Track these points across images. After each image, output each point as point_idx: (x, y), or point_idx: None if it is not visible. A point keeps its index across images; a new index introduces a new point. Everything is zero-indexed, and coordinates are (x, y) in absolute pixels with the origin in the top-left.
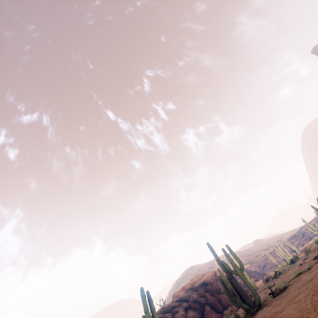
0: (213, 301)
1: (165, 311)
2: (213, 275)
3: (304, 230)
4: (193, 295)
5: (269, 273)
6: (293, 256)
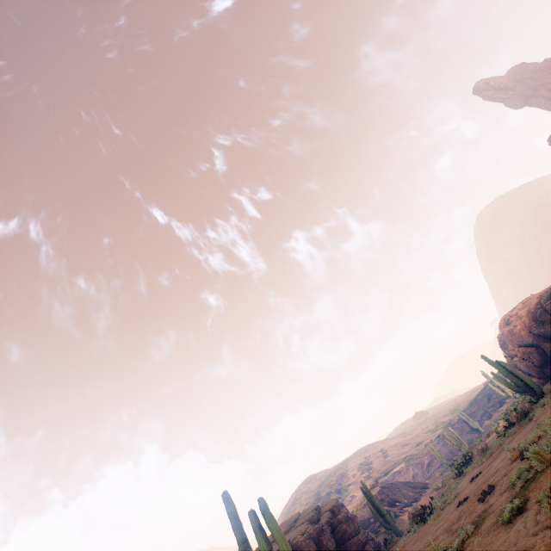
0: None
1: None
2: (312, 519)
3: (489, 389)
4: None
5: (432, 483)
6: (464, 455)
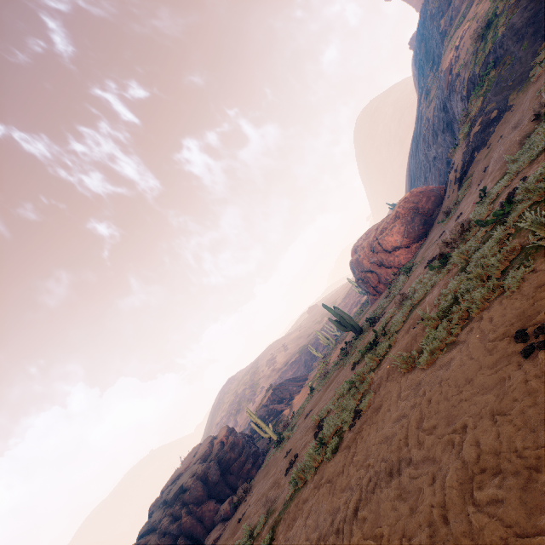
0: (190, 526)
1: None
2: (205, 454)
3: None
4: (162, 523)
5: (311, 375)
6: (320, 368)
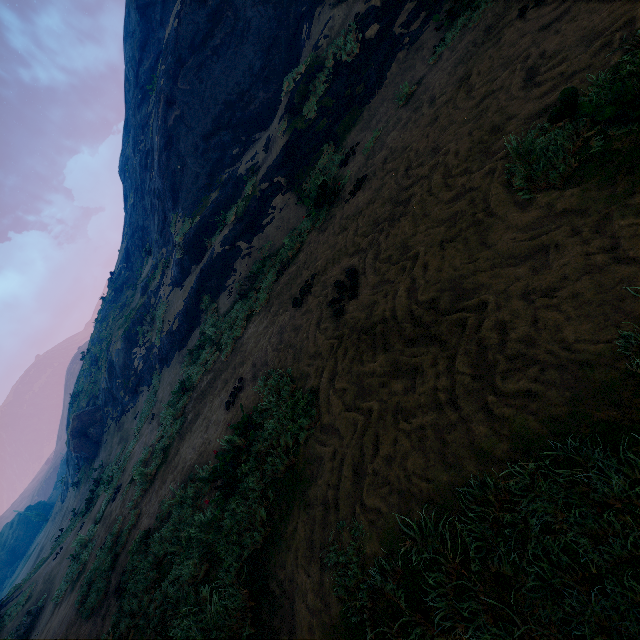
0: None
1: None
2: (5, 542)
3: None
4: None
5: None
6: None
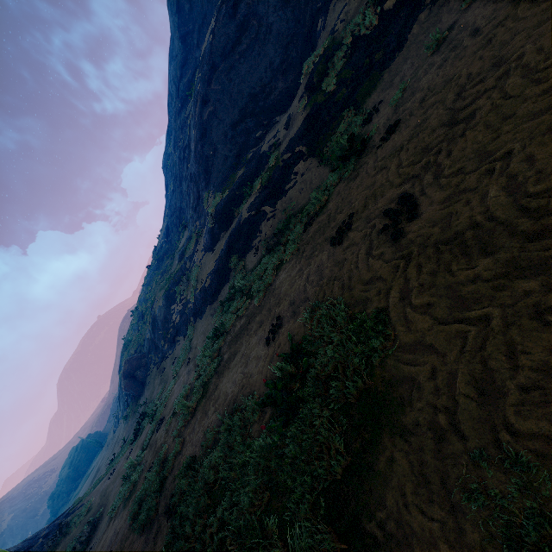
0: (67, 490)
1: (51, 498)
2: (72, 461)
3: None
4: (60, 488)
5: None
6: None
